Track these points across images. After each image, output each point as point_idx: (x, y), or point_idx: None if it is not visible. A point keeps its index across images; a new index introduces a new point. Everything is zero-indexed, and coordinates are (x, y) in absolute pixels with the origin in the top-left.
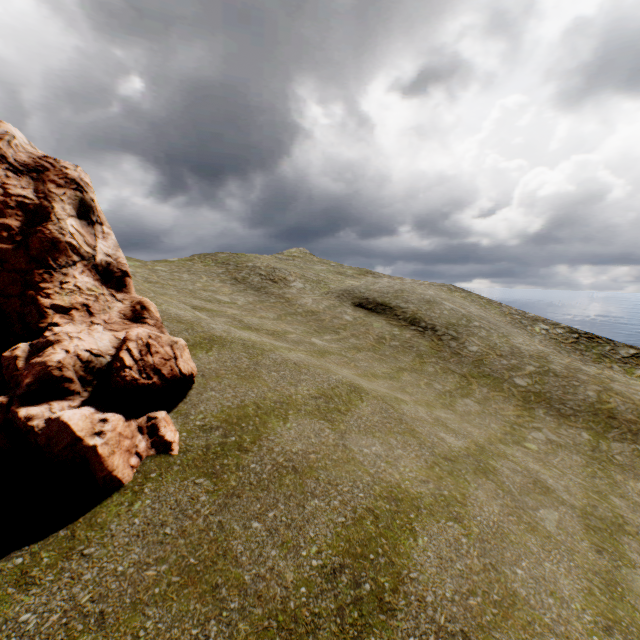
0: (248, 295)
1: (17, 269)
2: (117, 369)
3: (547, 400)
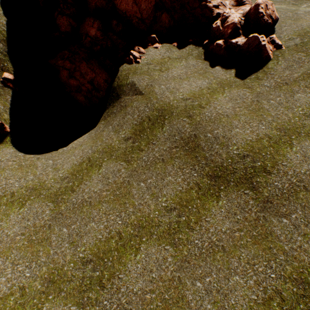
0: None
1: None
2: (261, 17)
3: None
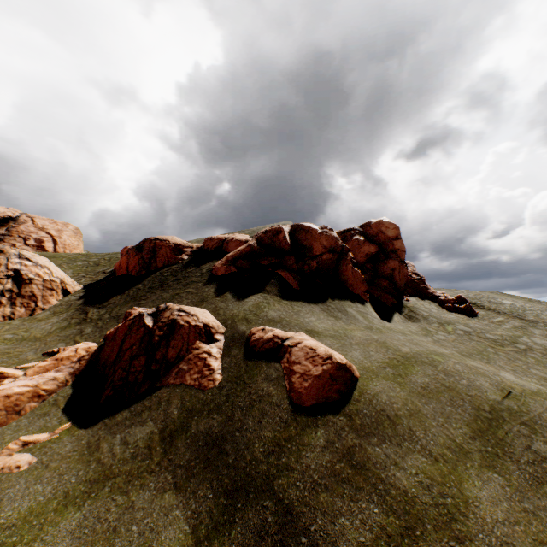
0: None
1: (421, 285)
2: (465, 299)
3: None
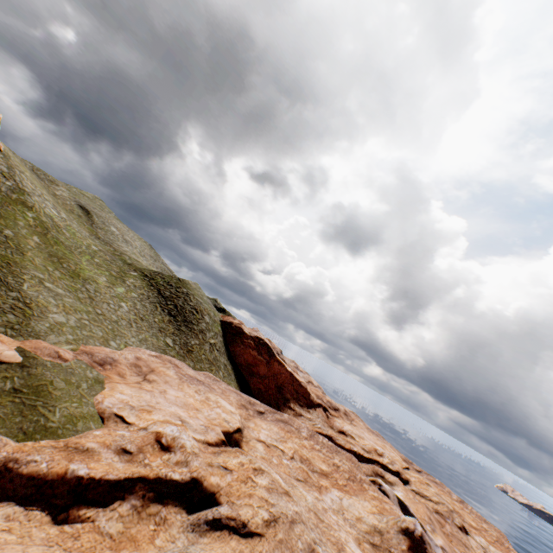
0: (33, 175)
1: None
2: None
3: (101, 238)
